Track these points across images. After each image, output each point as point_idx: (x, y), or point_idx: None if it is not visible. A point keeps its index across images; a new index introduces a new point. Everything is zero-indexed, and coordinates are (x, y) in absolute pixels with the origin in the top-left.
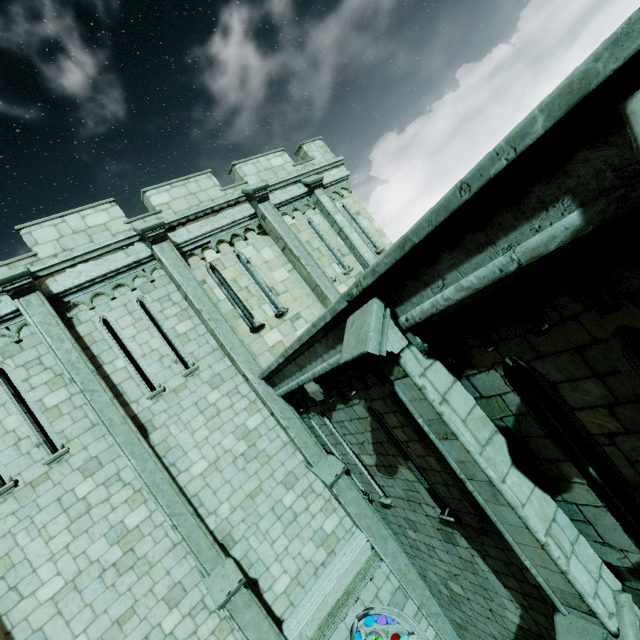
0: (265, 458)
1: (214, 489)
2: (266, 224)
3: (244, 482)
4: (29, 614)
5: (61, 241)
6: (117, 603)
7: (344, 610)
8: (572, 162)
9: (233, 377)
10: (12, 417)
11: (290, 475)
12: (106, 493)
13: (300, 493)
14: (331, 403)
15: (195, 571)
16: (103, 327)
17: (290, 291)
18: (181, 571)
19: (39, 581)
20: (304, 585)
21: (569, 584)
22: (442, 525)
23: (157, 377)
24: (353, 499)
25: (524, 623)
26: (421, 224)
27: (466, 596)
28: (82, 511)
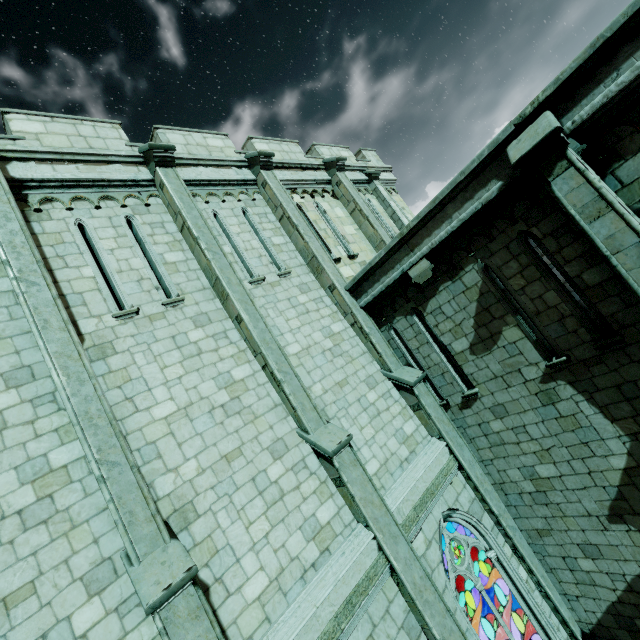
0: (349, 358)
1: (308, 369)
2: (340, 190)
3: (332, 372)
4: (143, 426)
5: (187, 147)
6: (225, 440)
7: (433, 500)
8: None
9: (318, 289)
10: (137, 259)
11: (371, 378)
12: (215, 345)
13: (380, 395)
14: (432, 288)
15: (295, 433)
16: (214, 219)
17: (357, 243)
18: (282, 429)
19: (153, 400)
20: (392, 473)
21: None
22: (543, 384)
23: (257, 269)
24: (431, 404)
25: (632, 460)
26: (617, 19)
27: (558, 474)
28: (193, 353)
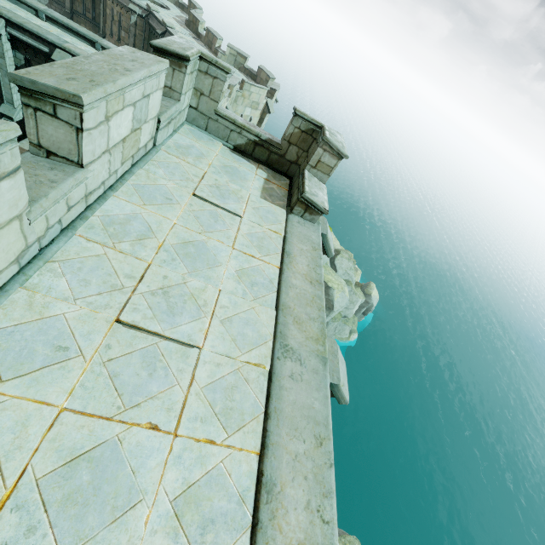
0: None
1: None
2: None
3: None
4: None
5: None
6: None
7: None
8: (51, 46)
9: None
10: None
11: None
12: None
13: None
14: None
15: None
16: None
17: None
18: None
19: None
20: None
21: (12, 98)
22: None
23: None
24: None
25: None
26: (28, 27)
27: None
28: None
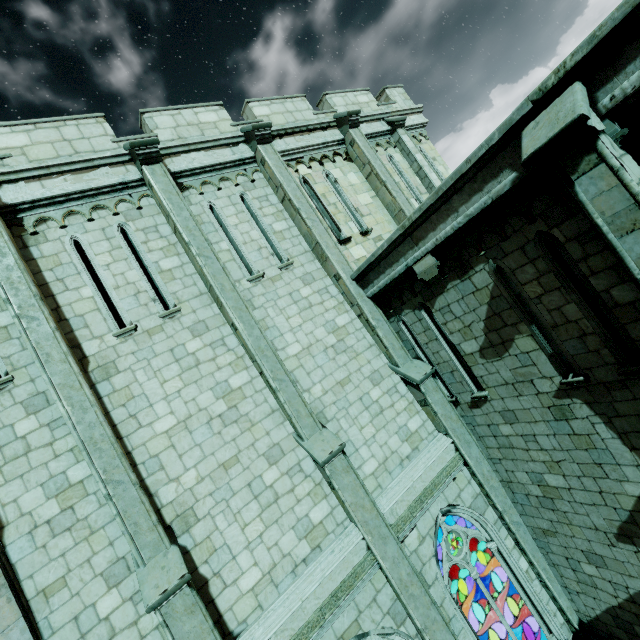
0: (353, 354)
1: (307, 370)
2: (354, 150)
3: (334, 370)
4: (147, 441)
5: (177, 130)
6: (223, 449)
7: (431, 499)
8: None
9: (323, 278)
10: (132, 271)
11: (376, 373)
12: (212, 354)
13: (385, 391)
14: (439, 285)
15: (291, 437)
16: (210, 212)
17: (373, 215)
18: (279, 435)
19: (155, 415)
20: (391, 472)
21: None
22: (557, 399)
23: (256, 264)
24: (439, 401)
25: None
26: None
27: (567, 486)
28: (192, 364)
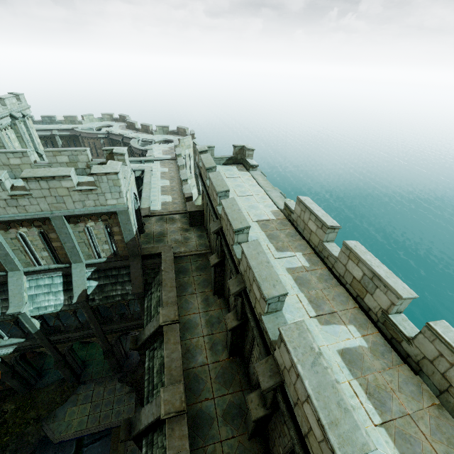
0: None
1: None
2: (15, 126)
3: None
4: None
5: None
6: None
7: None
8: None
9: None
10: None
11: None
12: None
13: None
14: None
15: None
16: None
17: None
18: None
19: None
20: None
21: None
22: None
23: None
24: None
25: None
26: None
27: None
28: None
